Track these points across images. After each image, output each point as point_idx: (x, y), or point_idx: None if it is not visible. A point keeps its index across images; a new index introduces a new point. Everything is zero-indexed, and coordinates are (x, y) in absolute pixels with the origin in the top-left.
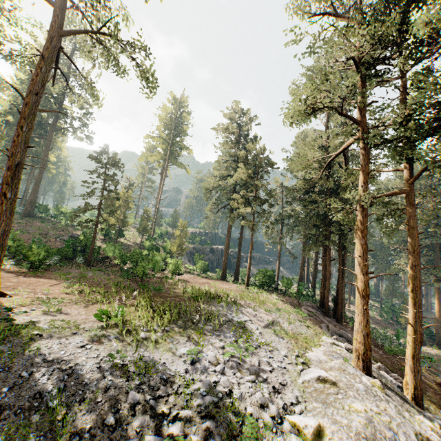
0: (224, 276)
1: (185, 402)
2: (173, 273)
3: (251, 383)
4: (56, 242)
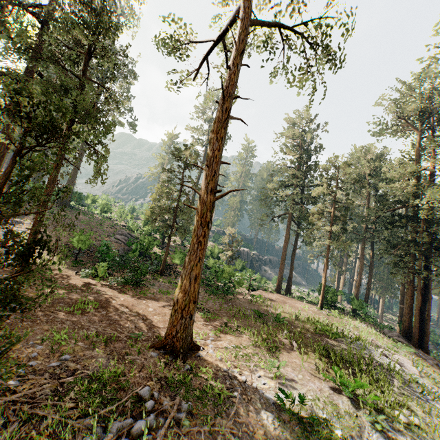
0: (280, 289)
1: None
2: (248, 288)
3: None
4: (112, 242)
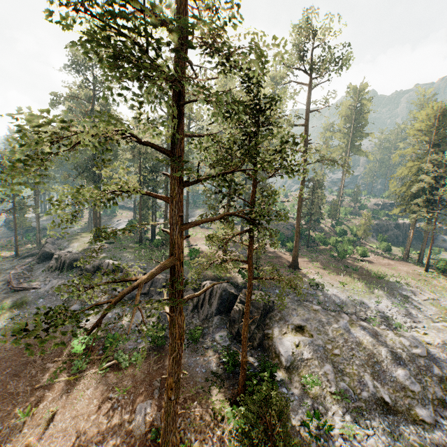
0: (406, 258)
1: (374, 313)
2: (361, 256)
3: (402, 317)
4: (285, 230)
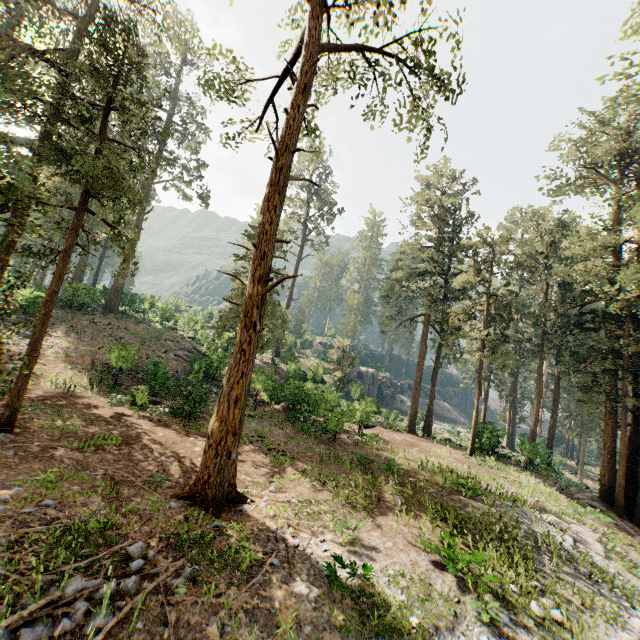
0: (414, 427)
1: None
2: (360, 425)
3: None
4: (170, 360)
